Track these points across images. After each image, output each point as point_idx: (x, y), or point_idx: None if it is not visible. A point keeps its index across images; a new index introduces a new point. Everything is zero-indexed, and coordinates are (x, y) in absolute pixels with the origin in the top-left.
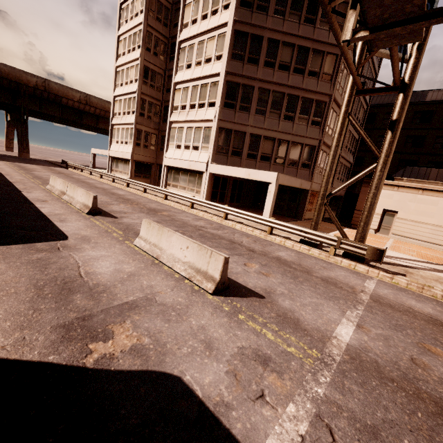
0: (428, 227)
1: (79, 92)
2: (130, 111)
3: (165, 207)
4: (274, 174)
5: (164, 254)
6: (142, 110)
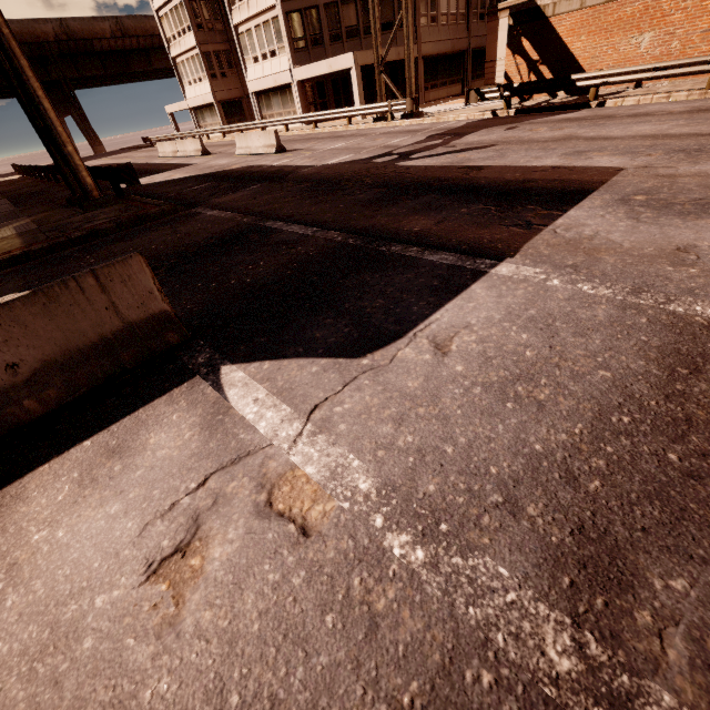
0: None
1: (106, 19)
2: (185, 29)
3: None
4: (350, 55)
5: (252, 149)
6: (197, 20)
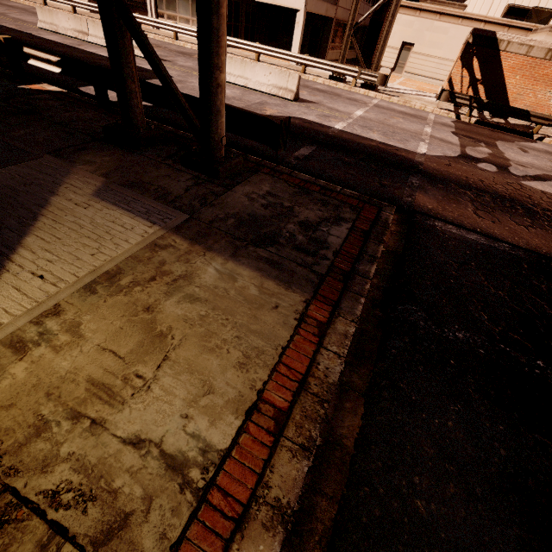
0: (435, 61)
1: None
2: None
3: (187, 50)
4: None
5: (251, 82)
6: None
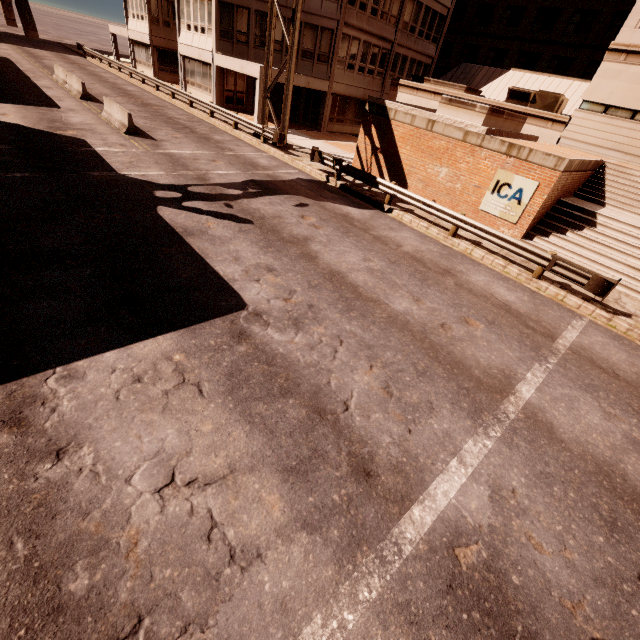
0: None
1: None
2: None
3: (164, 104)
4: (258, 67)
5: (112, 118)
6: None
